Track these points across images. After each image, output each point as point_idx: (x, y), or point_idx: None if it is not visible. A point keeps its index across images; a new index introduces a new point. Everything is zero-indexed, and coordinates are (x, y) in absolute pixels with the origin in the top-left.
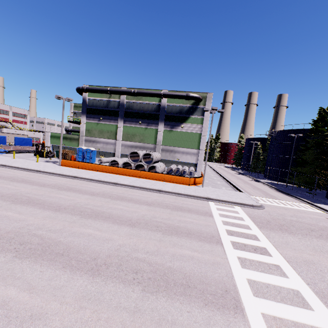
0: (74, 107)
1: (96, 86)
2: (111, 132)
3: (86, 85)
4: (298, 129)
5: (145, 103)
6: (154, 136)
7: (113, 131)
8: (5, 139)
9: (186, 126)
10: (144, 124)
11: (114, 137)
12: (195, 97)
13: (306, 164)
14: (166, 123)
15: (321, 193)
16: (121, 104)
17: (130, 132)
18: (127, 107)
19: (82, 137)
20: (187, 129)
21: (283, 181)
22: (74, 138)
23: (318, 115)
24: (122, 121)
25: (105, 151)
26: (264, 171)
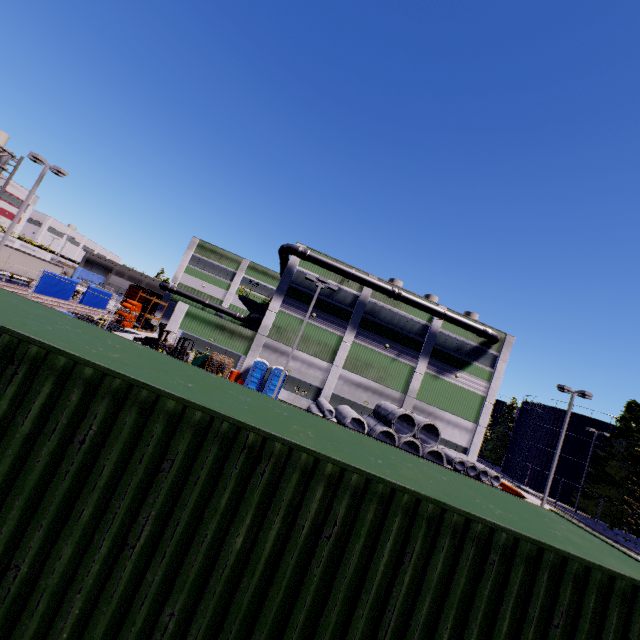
0: (198, 247)
1: (320, 253)
2: (326, 347)
3: (302, 245)
4: (581, 415)
5: (402, 315)
6: (404, 378)
7: (330, 346)
8: (74, 288)
9: (463, 377)
10: (392, 351)
11: (327, 357)
12: (495, 337)
13: (615, 485)
14: (431, 361)
15: (627, 537)
16: (360, 302)
17: (363, 357)
18: (369, 310)
19: (261, 337)
20: (463, 383)
21: (551, 495)
22: (240, 333)
23: (625, 409)
24: (354, 333)
25: (300, 379)
26: (507, 464)
